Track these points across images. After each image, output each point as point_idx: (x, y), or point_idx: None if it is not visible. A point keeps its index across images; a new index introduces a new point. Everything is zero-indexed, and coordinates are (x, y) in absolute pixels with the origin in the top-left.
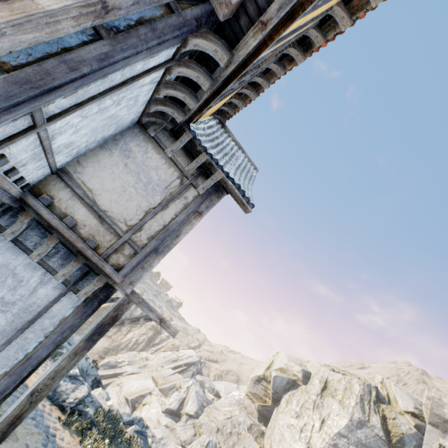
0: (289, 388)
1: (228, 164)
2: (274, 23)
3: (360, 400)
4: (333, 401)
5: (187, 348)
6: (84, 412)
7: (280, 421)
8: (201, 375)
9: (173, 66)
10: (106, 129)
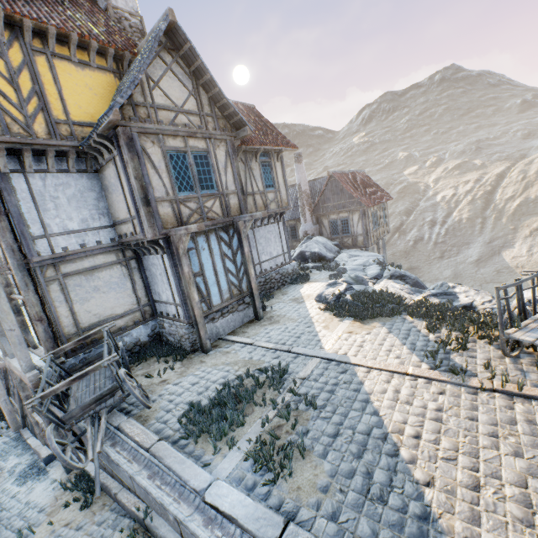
0: None
1: None
2: None
3: None
4: None
5: None
6: (345, 300)
7: None
8: None
9: (27, 172)
10: (86, 199)
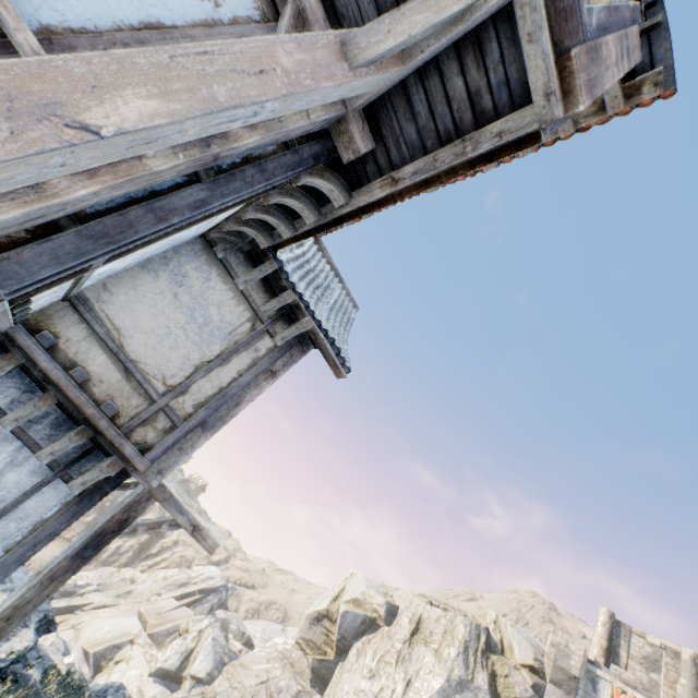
0: (364, 632)
1: (320, 303)
2: (406, 184)
3: (463, 648)
4: (426, 651)
5: (206, 564)
6: (23, 677)
7: (345, 685)
8: (225, 610)
9: (273, 195)
10: (159, 249)
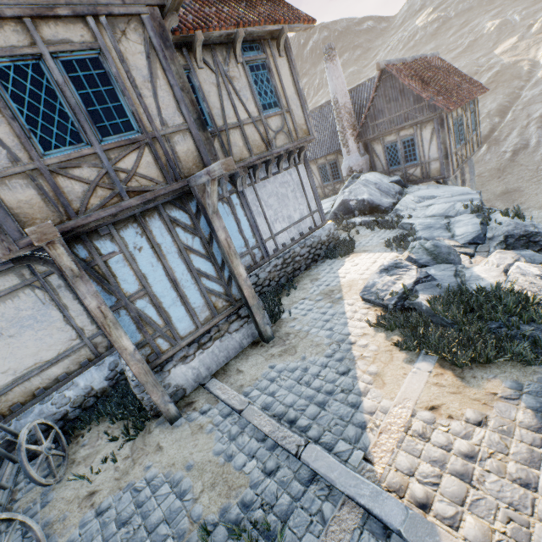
0: None
1: None
2: None
3: None
4: None
5: None
6: (416, 305)
7: None
8: None
9: None
10: None
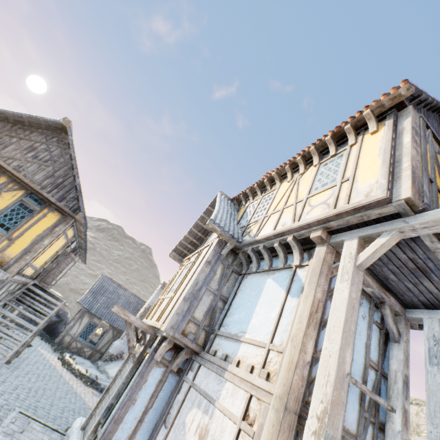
0: None
1: None
2: None
3: None
4: (420, 439)
5: None
6: None
7: None
8: None
9: None
10: None
